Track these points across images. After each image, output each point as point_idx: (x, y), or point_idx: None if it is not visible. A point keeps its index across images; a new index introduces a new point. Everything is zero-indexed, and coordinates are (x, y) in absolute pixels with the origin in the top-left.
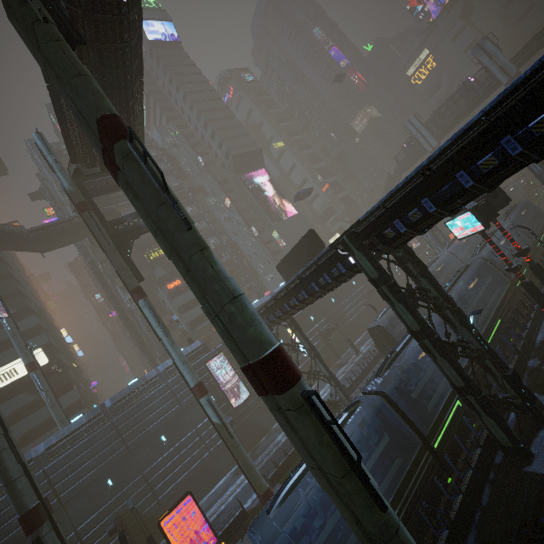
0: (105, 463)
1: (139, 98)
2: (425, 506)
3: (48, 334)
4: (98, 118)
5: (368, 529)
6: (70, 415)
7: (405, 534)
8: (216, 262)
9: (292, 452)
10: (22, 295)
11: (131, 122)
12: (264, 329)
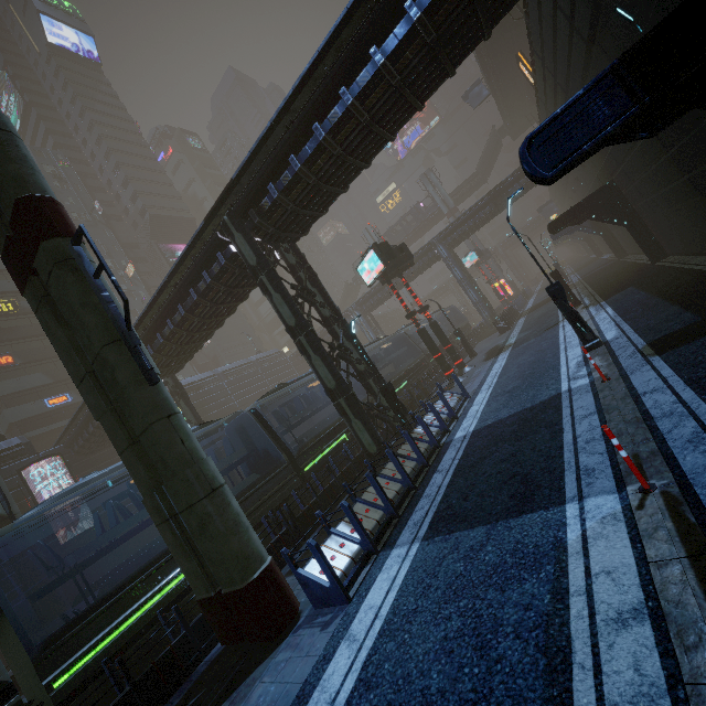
0: None
1: None
2: (271, 515)
3: None
4: None
5: (137, 431)
6: None
7: (181, 422)
8: None
9: None
10: None
11: None
12: (39, 177)
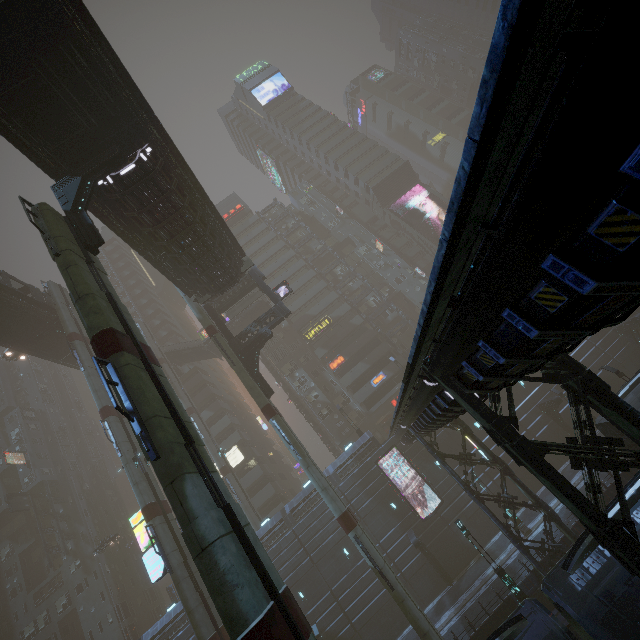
0: (294, 574)
1: (214, 218)
2: None
3: (242, 429)
4: (91, 341)
5: None
6: (271, 508)
7: None
8: (187, 496)
9: (495, 612)
10: (216, 396)
11: (211, 248)
12: (238, 597)
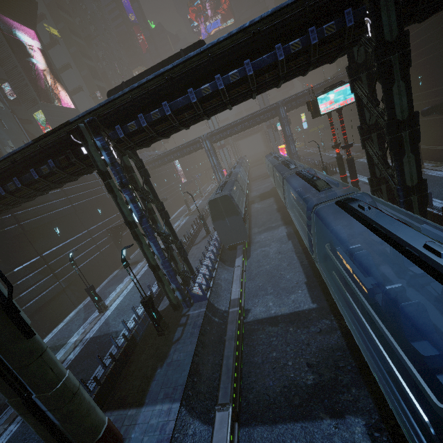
0: None
1: None
2: None
3: None
4: None
5: None
6: None
7: None
8: None
9: (121, 354)
10: None
11: None
12: None
